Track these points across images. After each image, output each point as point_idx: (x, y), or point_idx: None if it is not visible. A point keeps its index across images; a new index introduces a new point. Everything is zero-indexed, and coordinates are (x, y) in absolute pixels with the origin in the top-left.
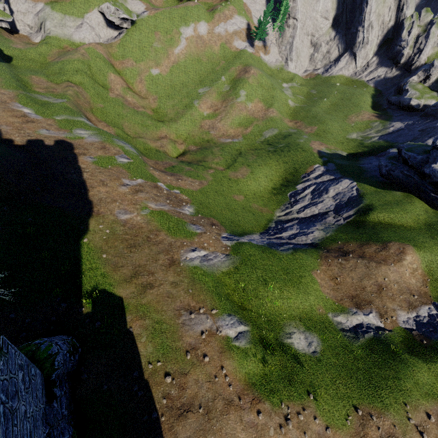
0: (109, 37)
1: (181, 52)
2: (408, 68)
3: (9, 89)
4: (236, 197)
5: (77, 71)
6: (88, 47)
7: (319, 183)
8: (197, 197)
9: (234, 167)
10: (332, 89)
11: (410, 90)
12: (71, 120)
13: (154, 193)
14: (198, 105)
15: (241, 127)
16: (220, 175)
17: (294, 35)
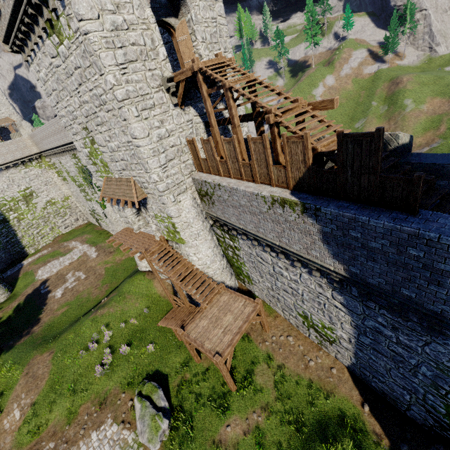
0: None
1: None
2: None
3: None
4: None
5: None
6: None
7: None
8: None
9: None
10: None
11: None
12: None
13: None
14: None
15: (428, 131)
16: None
17: (429, 23)
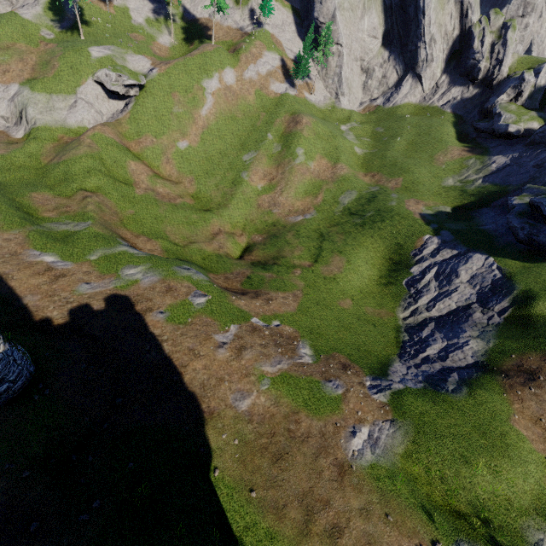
0: (114, 111)
1: (210, 112)
2: (489, 84)
3: (14, 230)
4: (343, 304)
5: (89, 171)
6: (93, 133)
7: (442, 263)
8: (301, 322)
9: (323, 258)
10: (402, 124)
11: (504, 114)
12: (111, 255)
13: (258, 343)
14: (247, 177)
15: (309, 196)
16: (310, 275)
17: (341, 64)
